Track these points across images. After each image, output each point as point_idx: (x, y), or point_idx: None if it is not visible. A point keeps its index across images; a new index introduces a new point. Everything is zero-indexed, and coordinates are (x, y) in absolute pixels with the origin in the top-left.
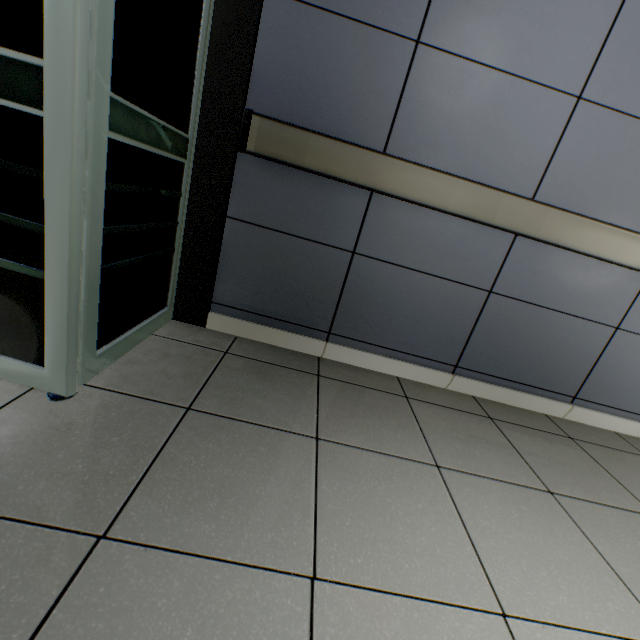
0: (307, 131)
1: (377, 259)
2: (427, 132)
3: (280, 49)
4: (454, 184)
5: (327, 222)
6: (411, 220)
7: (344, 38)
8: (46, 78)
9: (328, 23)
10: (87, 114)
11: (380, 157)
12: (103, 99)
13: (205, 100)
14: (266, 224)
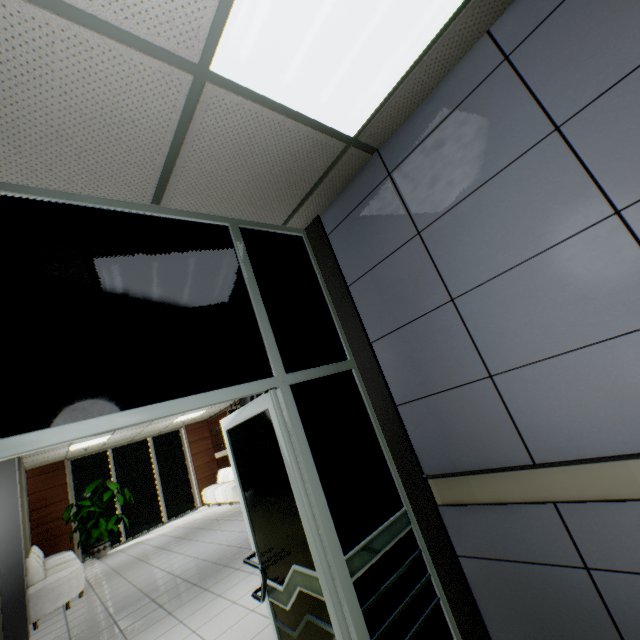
0: (463, 475)
1: (620, 570)
2: (554, 427)
3: (419, 429)
4: (625, 467)
5: (534, 539)
6: (619, 513)
7: (446, 402)
8: (320, 582)
9: (433, 401)
10: (339, 583)
11: (528, 471)
12: (343, 568)
13: (402, 478)
14: (487, 554)
